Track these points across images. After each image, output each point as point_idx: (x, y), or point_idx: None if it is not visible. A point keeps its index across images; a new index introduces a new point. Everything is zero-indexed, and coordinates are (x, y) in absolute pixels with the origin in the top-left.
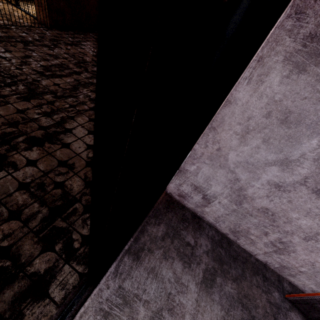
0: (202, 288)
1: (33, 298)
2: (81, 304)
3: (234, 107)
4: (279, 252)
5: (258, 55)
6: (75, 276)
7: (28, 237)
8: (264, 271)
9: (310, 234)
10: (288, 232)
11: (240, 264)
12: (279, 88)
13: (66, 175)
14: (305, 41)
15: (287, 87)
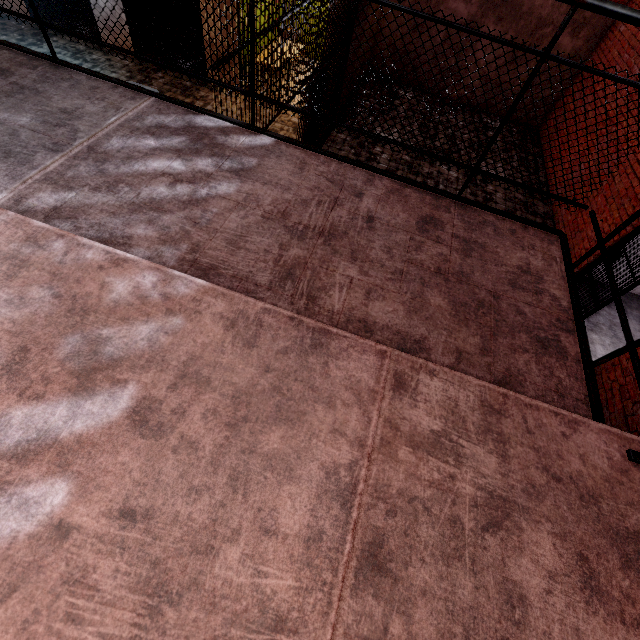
0: None
1: None
2: None
3: None
4: None
5: None
6: None
7: None
8: None
9: None
10: None
11: (635, 301)
12: None
13: None
14: None
15: None
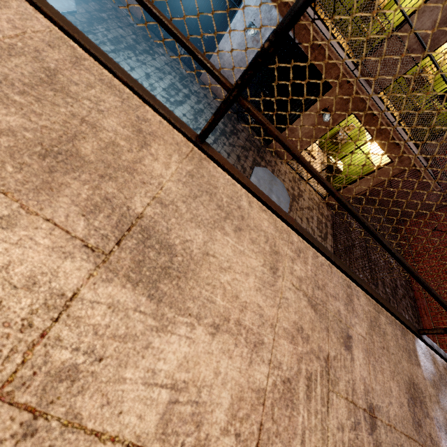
0: None
1: None
2: None
3: None
4: None
5: None
6: None
7: None
8: None
9: None
10: None
11: None
12: None
13: None
14: None
15: None
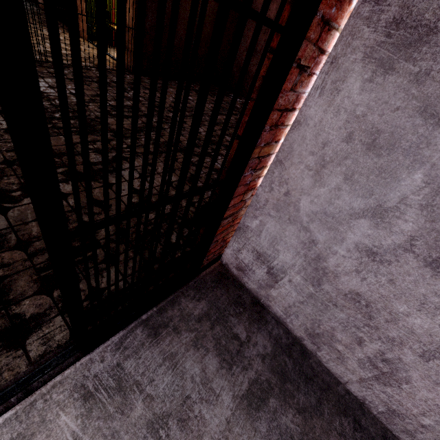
0: (241, 405)
1: (5, 343)
2: (60, 372)
3: (304, 129)
4: (384, 381)
5: (331, 55)
6: (65, 333)
7: (28, 272)
8: (359, 414)
9: (431, 346)
10: (395, 341)
11: (316, 390)
12: (360, 97)
13: (97, 216)
14: (389, 29)
15: (371, 95)
